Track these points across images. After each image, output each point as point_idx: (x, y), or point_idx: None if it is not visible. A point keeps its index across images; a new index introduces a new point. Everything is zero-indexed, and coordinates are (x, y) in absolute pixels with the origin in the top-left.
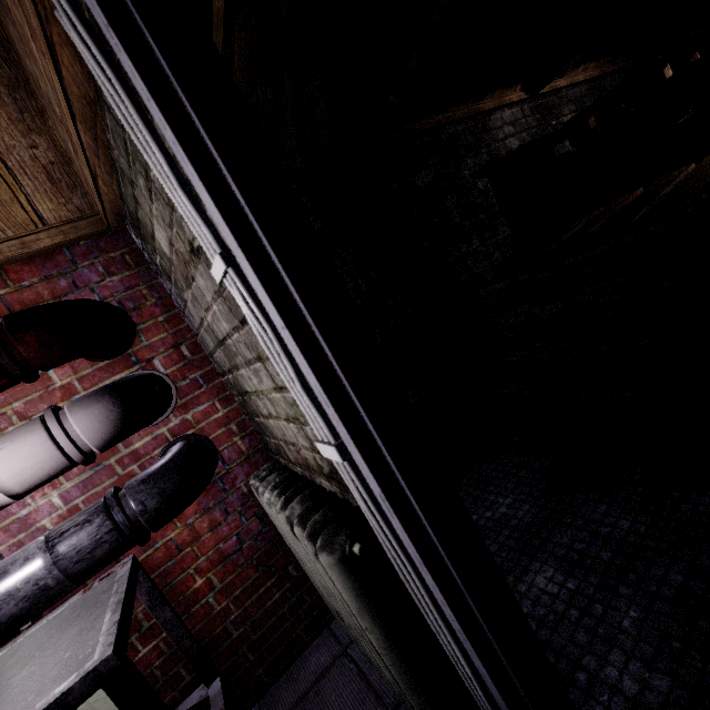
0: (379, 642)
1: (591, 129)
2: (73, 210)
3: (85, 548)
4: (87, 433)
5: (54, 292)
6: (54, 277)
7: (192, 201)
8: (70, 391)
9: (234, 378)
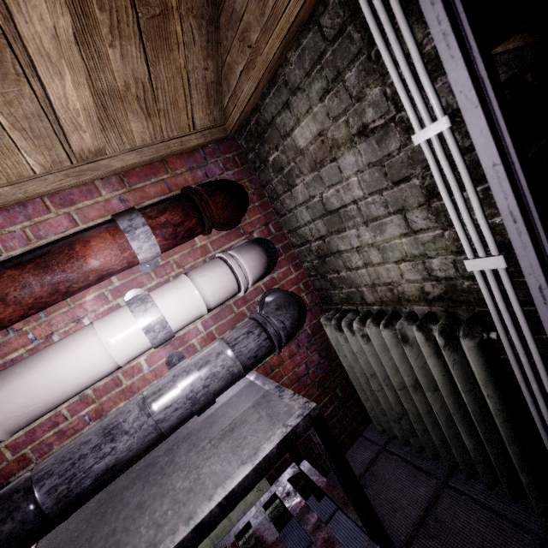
0: (496, 405)
1: (530, 82)
2: (211, 120)
3: (253, 349)
4: (251, 269)
5: (195, 179)
6: (194, 169)
7: (430, 79)
8: (205, 250)
9: (323, 244)
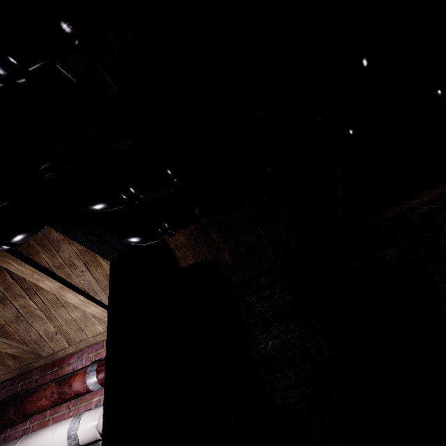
0: None
1: None
2: None
3: None
4: None
5: None
6: None
7: None
8: None
9: None
